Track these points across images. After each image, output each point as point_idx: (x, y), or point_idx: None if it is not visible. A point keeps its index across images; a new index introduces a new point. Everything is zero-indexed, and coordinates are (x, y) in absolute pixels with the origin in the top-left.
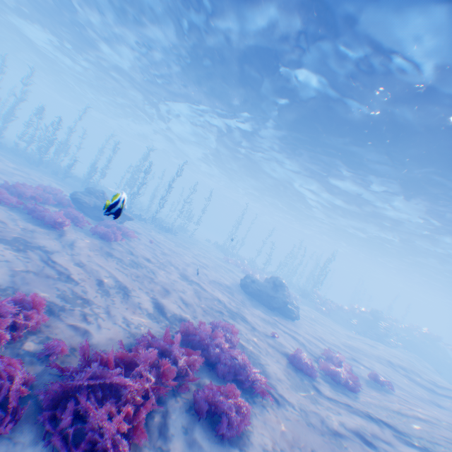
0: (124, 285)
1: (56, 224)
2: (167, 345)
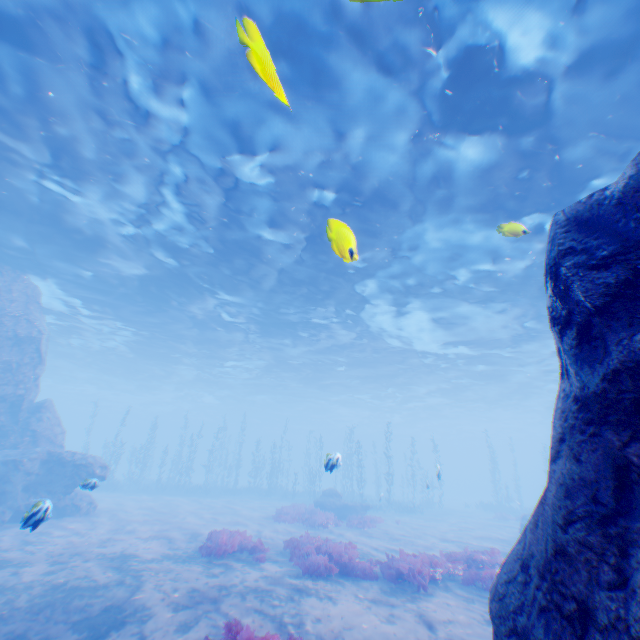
0: (391, 546)
1: (323, 524)
2: (432, 554)
